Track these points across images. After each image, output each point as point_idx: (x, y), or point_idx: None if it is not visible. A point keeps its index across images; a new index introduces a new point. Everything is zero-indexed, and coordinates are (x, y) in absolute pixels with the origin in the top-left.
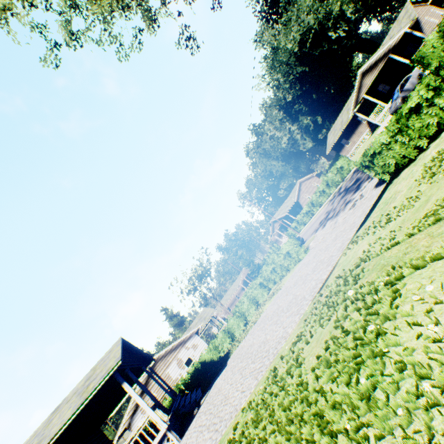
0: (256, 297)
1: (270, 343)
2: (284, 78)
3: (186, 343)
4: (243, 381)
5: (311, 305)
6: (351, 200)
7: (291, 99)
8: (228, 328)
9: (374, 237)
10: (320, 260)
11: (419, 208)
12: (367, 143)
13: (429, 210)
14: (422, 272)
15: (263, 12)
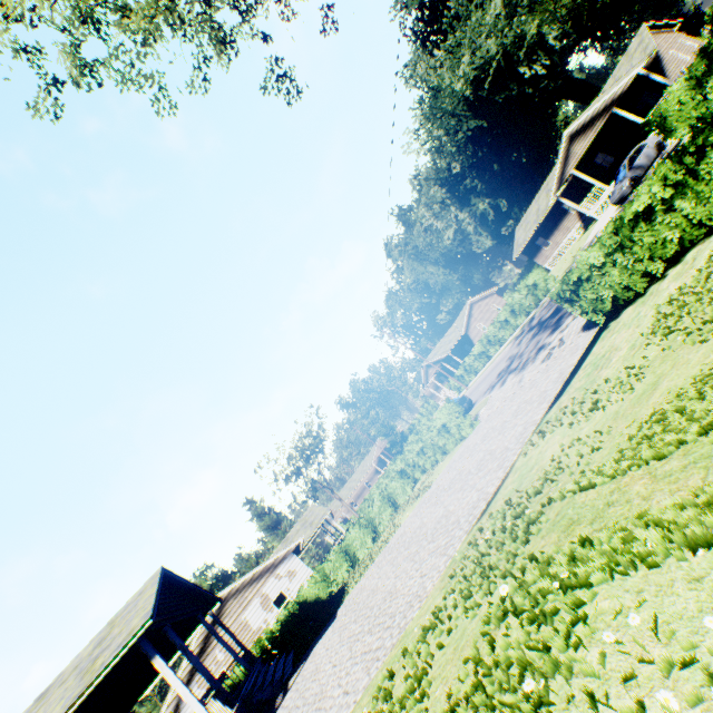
0: (393, 493)
1: (399, 601)
2: (448, 136)
3: (277, 569)
4: (350, 667)
5: (466, 544)
6: (545, 346)
7: (458, 170)
8: (346, 545)
9: (571, 432)
10: (490, 450)
11: (642, 397)
12: (576, 247)
13: (655, 409)
14: (626, 576)
15: (417, 31)
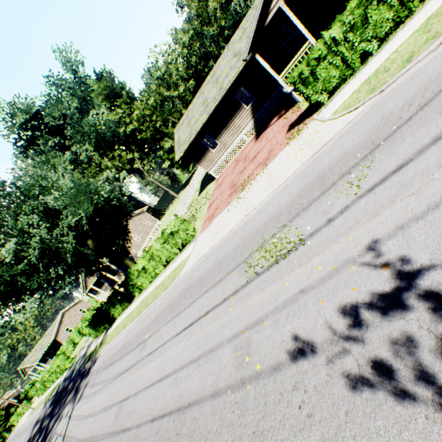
0: None
1: None
2: None
3: None
4: None
5: None
6: None
7: None
8: None
9: None
10: None
11: None
12: None
13: None
14: None
15: (20, 141)
